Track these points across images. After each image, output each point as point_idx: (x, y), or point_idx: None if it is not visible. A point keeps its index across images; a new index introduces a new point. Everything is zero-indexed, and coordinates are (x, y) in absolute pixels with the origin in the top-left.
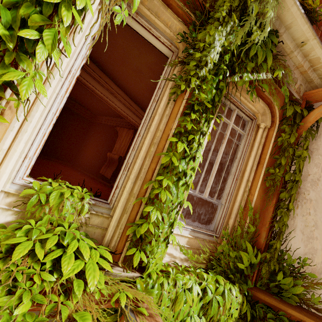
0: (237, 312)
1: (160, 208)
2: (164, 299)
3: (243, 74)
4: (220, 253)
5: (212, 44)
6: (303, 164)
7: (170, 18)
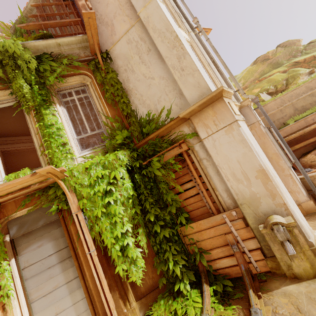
0: (126, 158)
1: (50, 148)
2: (75, 172)
3: (49, 79)
4: (108, 146)
5: (21, 85)
6: (117, 79)
7: (4, 93)
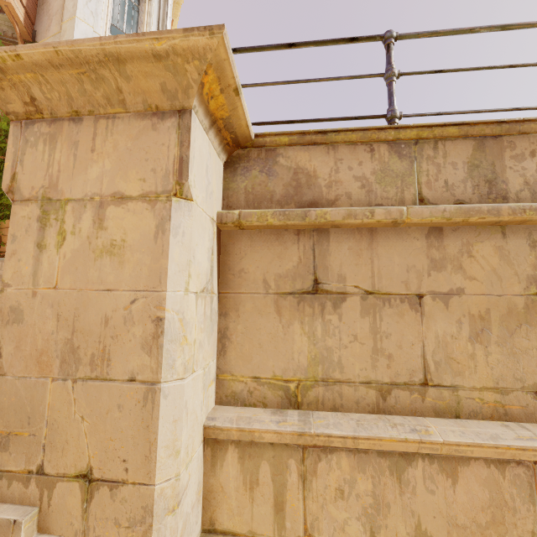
0: None
1: None
2: None
3: None
4: None
5: None
6: None
7: None
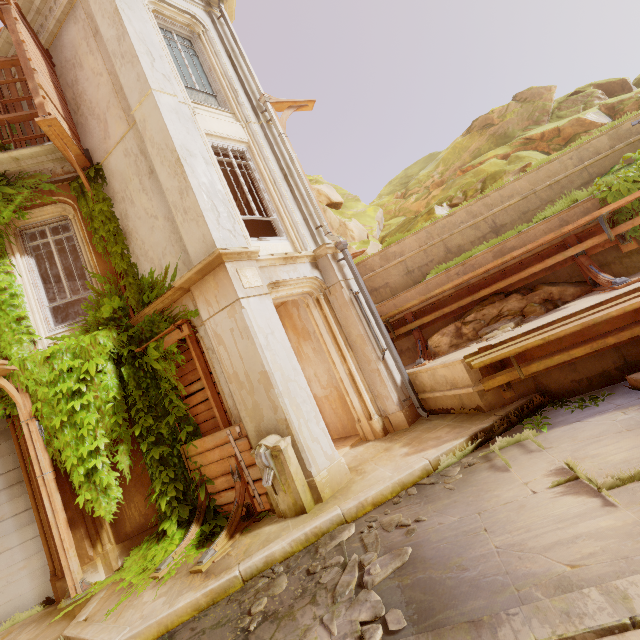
0: (111, 341)
1: None
2: (29, 364)
3: (3, 214)
4: (90, 321)
5: None
6: (111, 212)
7: None
